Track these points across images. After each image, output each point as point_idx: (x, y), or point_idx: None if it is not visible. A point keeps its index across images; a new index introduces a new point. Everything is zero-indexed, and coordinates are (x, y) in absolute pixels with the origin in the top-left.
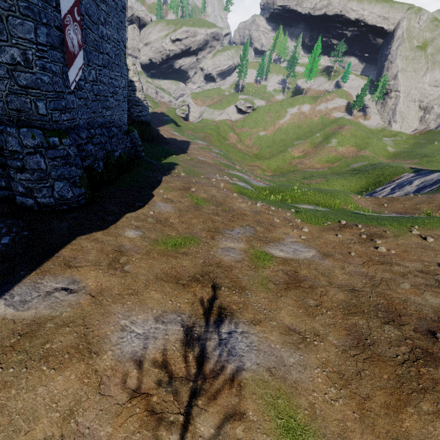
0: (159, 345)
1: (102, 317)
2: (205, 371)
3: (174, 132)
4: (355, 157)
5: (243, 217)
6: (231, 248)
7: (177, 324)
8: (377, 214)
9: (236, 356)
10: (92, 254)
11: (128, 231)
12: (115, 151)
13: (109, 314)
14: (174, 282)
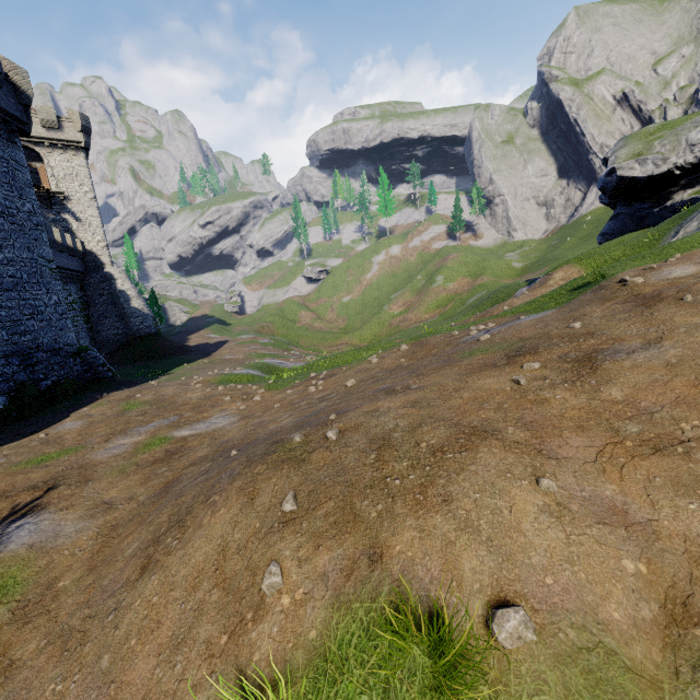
0: None
1: None
2: None
3: (212, 334)
4: (471, 289)
5: (179, 408)
6: (121, 445)
7: None
8: None
9: (5, 544)
10: None
11: None
12: (43, 380)
13: None
14: None
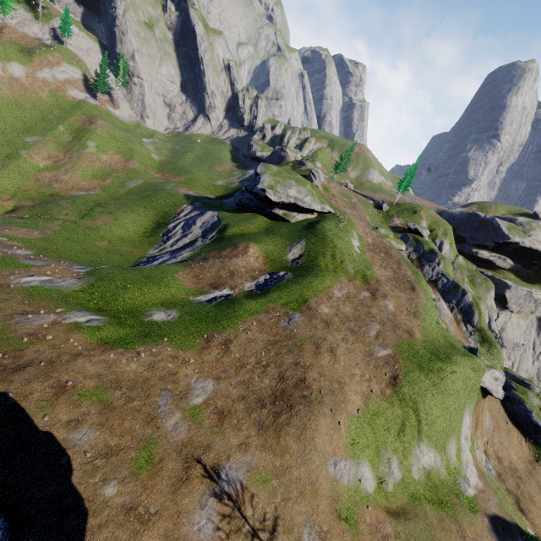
0: (215, 514)
1: (187, 540)
2: (235, 498)
3: None
4: (126, 170)
5: (150, 384)
6: (176, 424)
7: (210, 498)
8: (205, 296)
9: (236, 480)
10: (120, 534)
11: (104, 491)
12: None
13: (186, 535)
14: (182, 483)
